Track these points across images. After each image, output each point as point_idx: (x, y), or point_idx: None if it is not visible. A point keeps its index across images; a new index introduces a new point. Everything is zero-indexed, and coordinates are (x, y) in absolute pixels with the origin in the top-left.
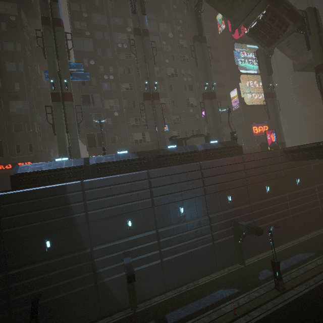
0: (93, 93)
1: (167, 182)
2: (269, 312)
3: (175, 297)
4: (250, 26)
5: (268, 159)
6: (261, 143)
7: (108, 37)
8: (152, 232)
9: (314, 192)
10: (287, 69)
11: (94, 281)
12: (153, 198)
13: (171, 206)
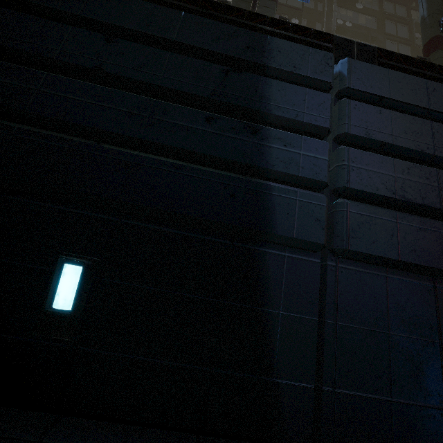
0: None
1: None
2: None
3: None
4: None
5: None
6: None
7: (322, 8)
8: None
9: None
10: None
11: None
12: None
13: None
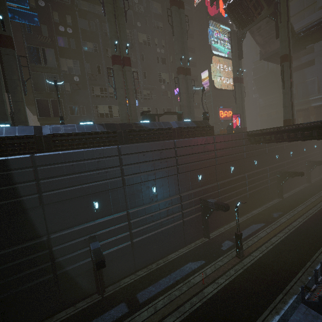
0: (44, 46)
1: (140, 160)
2: (232, 277)
3: (146, 275)
4: (229, 1)
5: (235, 141)
6: (228, 126)
7: None
8: (122, 214)
9: (266, 172)
10: (250, 60)
11: (52, 272)
12: (124, 177)
13: (143, 185)
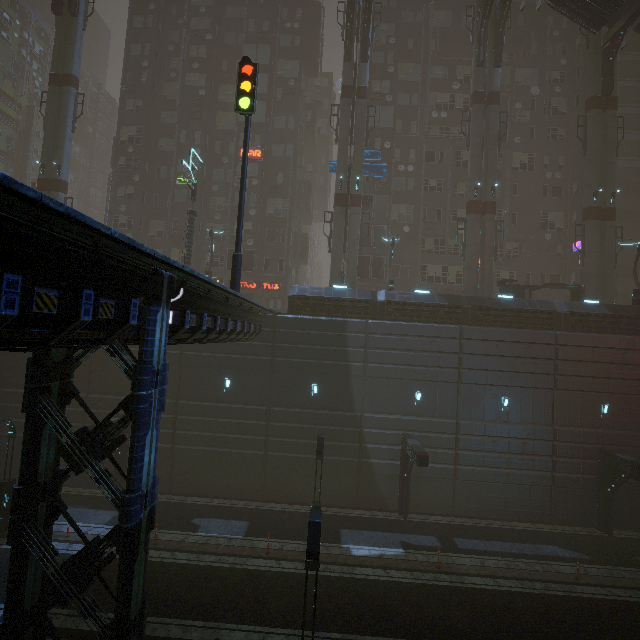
0: (380, 194)
1: (490, 352)
2: None
3: (469, 526)
4: None
5: None
6: None
7: (417, 101)
8: (449, 420)
9: None
10: None
11: (358, 457)
12: (461, 370)
13: (487, 390)
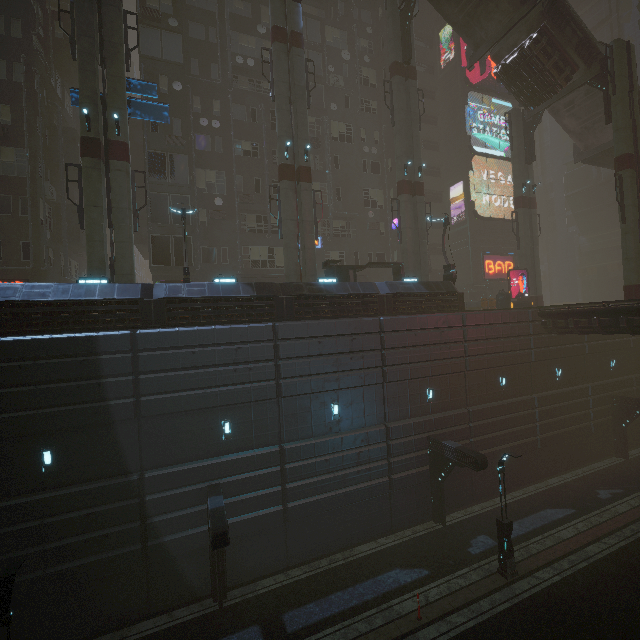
0: (174, 152)
1: (312, 352)
2: (485, 617)
3: (306, 580)
4: (504, 60)
5: (510, 325)
6: (499, 294)
7: (216, 37)
8: (271, 449)
9: (585, 396)
10: (559, 159)
11: (140, 541)
12: (280, 381)
13: (314, 399)
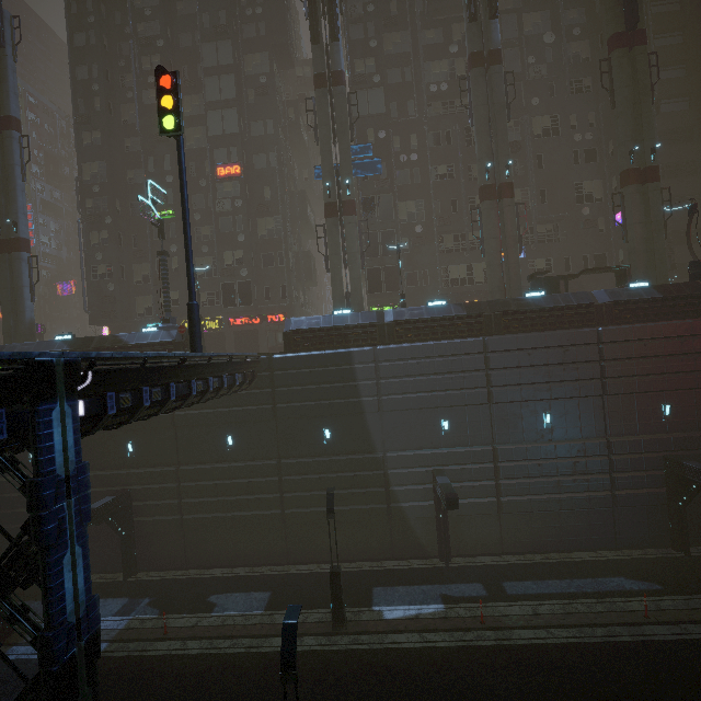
0: (381, 193)
1: (521, 363)
2: None
3: (521, 565)
4: None
5: None
6: None
7: (411, 75)
8: (484, 448)
9: None
10: None
11: (386, 502)
12: (491, 389)
13: (525, 407)
